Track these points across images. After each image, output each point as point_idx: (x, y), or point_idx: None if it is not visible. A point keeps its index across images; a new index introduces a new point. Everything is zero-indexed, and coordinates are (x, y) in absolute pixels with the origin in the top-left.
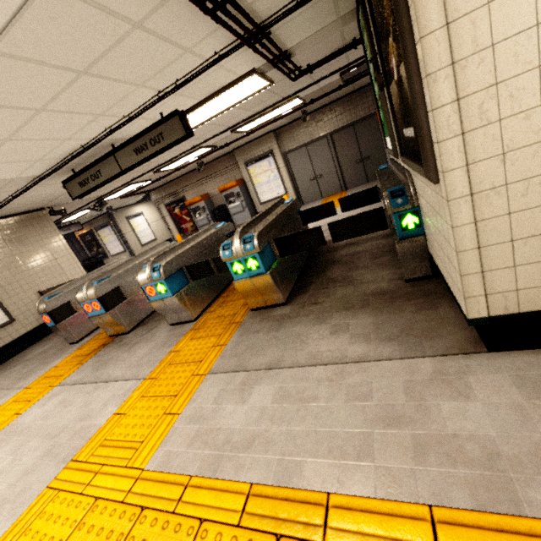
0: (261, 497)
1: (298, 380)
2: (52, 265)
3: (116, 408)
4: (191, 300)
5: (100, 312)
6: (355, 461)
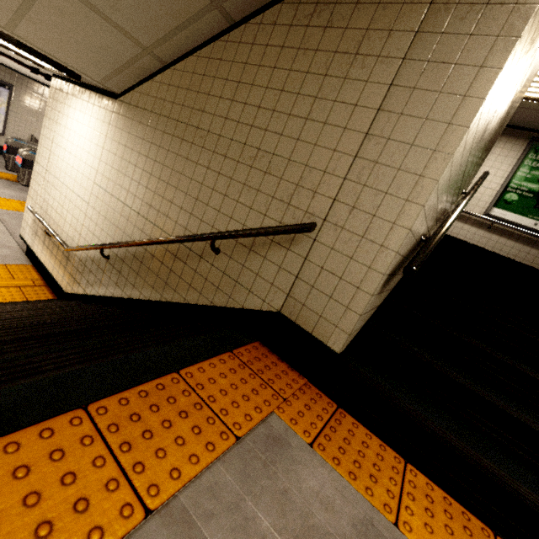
0: None
1: None
2: None
3: None
4: None
5: (19, 165)
6: None
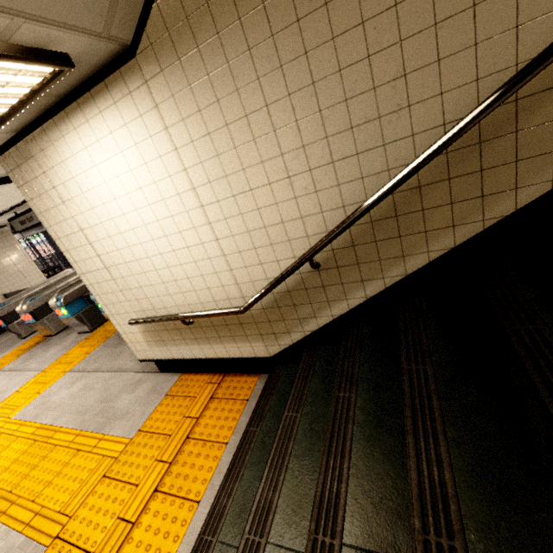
0: (42, 429)
1: (96, 379)
2: (14, 272)
3: (19, 388)
4: (89, 318)
5: (32, 321)
6: (79, 416)
